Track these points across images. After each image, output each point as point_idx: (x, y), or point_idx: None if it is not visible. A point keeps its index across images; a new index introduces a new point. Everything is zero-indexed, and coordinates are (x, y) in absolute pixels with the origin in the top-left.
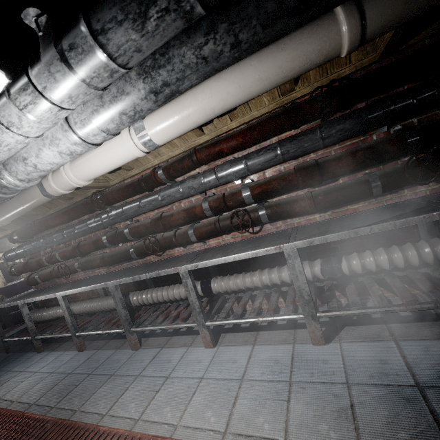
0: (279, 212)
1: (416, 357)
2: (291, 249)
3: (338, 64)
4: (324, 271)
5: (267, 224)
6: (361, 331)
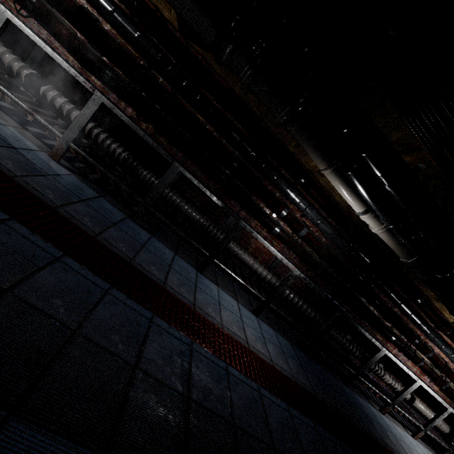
0: (44, 14)
1: (3, 128)
2: (3, 14)
3: (166, 3)
4: (29, 78)
5: (35, 20)
6: (3, 115)
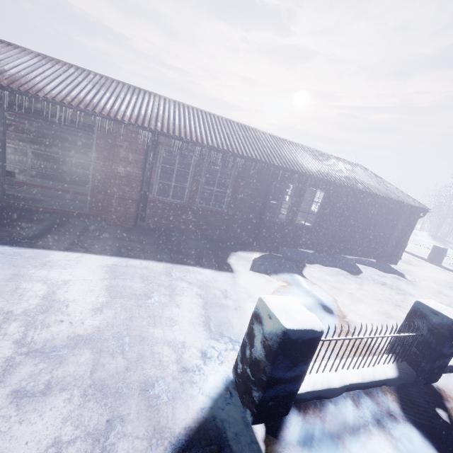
0: None
1: None
2: None
3: None
4: None
5: None
6: None
